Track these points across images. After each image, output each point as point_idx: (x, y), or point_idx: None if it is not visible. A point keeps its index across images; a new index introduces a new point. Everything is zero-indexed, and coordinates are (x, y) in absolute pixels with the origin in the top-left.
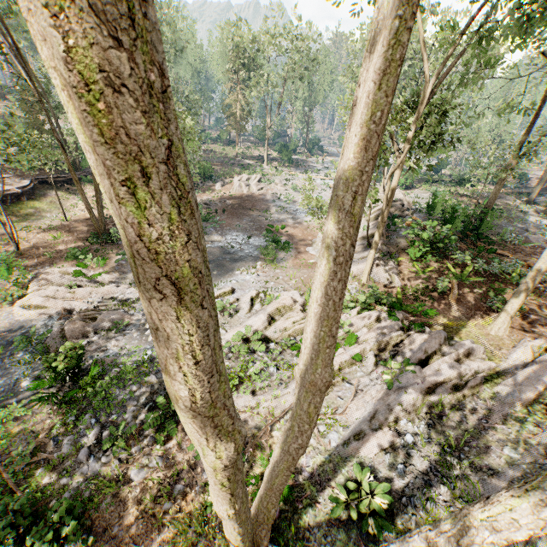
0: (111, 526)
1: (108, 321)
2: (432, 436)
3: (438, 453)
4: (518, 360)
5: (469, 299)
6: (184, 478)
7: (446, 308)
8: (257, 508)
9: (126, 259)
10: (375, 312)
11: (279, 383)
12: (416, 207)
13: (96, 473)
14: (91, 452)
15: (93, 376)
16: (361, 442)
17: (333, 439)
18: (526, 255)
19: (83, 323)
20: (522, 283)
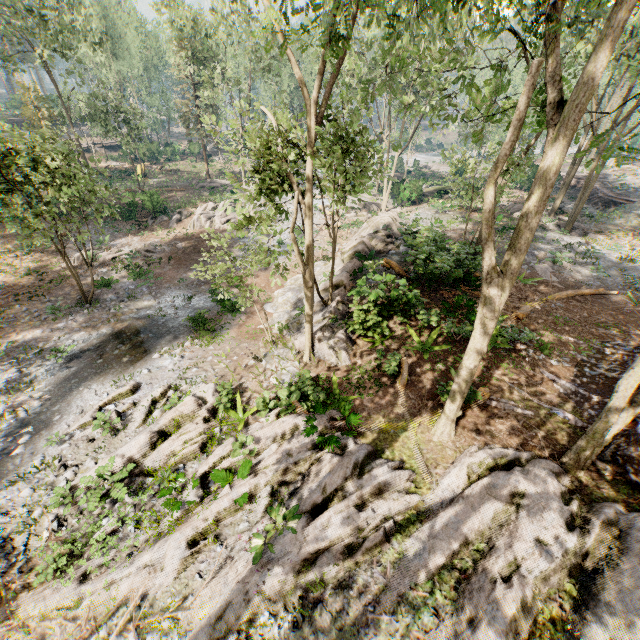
0: None
1: None
2: None
3: None
4: (450, 487)
5: (425, 381)
6: None
7: (392, 398)
8: None
9: None
10: (293, 417)
11: (129, 553)
12: None
13: None
14: None
15: None
16: None
17: None
18: (521, 300)
19: None
20: (455, 379)
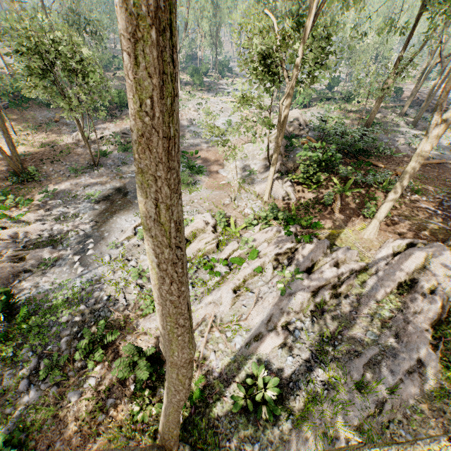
0: (53, 443)
1: (36, 259)
2: (315, 330)
3: (318, 343)
4: (382, 258)
5: (349, 208)
6: (115, 392)
7: (331, 218)
8: (162, 431)
9: (49, 196)
10: (274, 228)
11: (194, 299)
12: (311, 125)
13: (36, 400)
14: (30, 382)
15: (27, 312)
16: (260, 342)
17: (238, 342)
18: (395, 165)
19: (12, 264)
20: (389, 196)
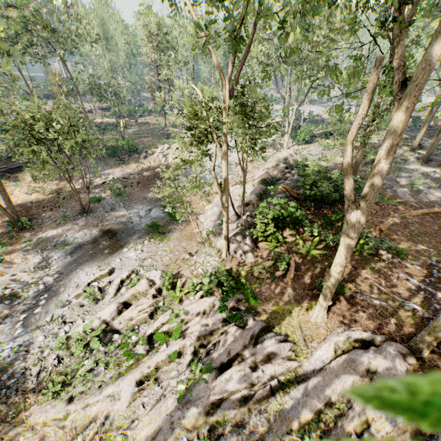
0: None
1: None
2: None
3: None
4: (321, 358)
5: (307, 276)
6: None
7: (282, 287)
8: None
9: (30, 246)
10: (211, 298)
11: (99, 385)
12: None
13: None
14: None
15: None
16: None
17: None
18: (384, 216)
19: None
20: (326, 279)
